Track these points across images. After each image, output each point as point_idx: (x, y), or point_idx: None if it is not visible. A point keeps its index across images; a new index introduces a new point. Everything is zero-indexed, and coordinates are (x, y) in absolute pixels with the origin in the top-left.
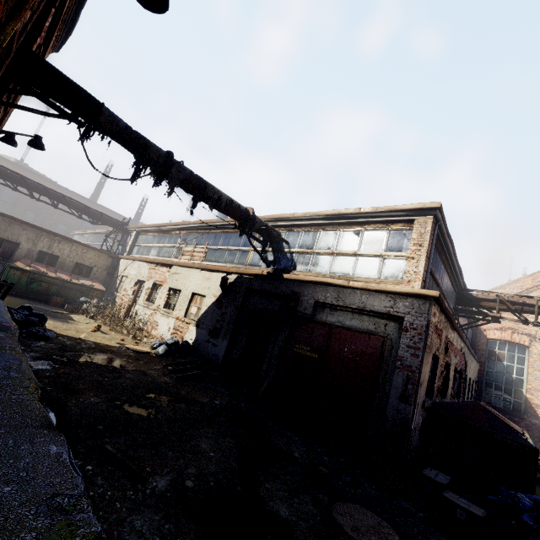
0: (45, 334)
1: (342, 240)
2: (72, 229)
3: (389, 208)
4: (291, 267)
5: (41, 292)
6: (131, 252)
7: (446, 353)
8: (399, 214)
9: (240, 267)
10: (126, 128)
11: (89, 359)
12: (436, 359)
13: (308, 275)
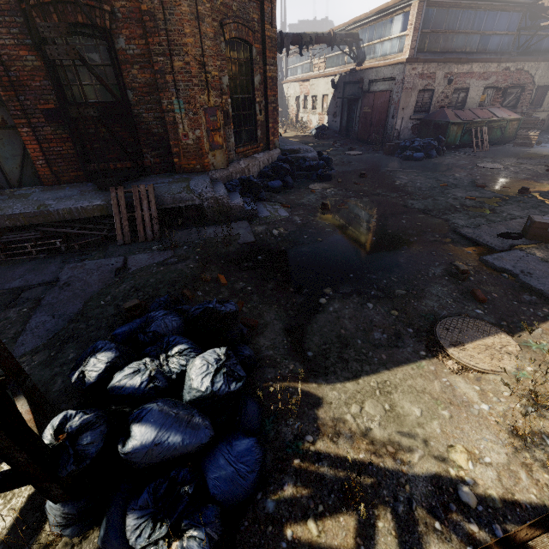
0: None
1: (384, 30)
2: None
3: None
4: (364, 59)
5: None
6: (287, 76)
7: (451, 83)
8: (405, 2)
9: (341, 68)
10: None
11: None
12: (433, 91)
13: (369, 63)
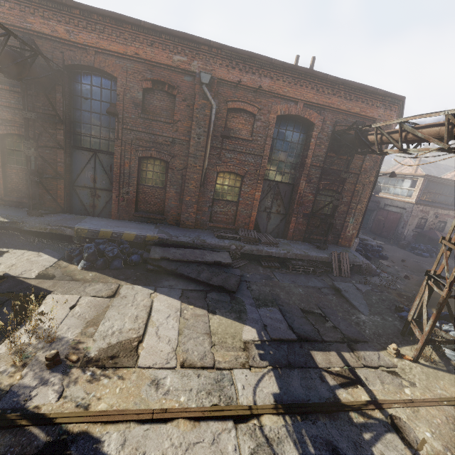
0: None
1: (397, 183)
2: None
3: (411, 174)
4: (379, 191)
5: None
6: None
7: (437, 218)
8: (414, 176)
9: None
10: None
11: None
12: (427, 219)
13: (384, 194)
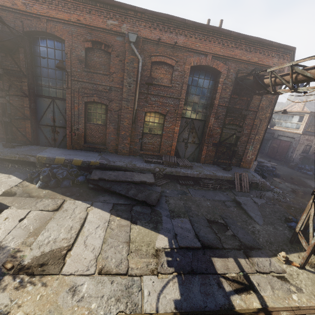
0: None
1: (288, 118)
2: None
3: (299, 112)
4: (274, 125)
5: None
6: None
7: None
8: (301, 113)
9: None
10: None
11: None
12: (311, 146)
13: (278, 128)
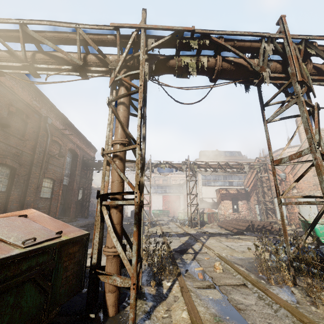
0: None
1: None
2: None
3: None
4: None
5: None
6: None
7: None
8: None
9: None
10: None
11: None
12: None
13: None
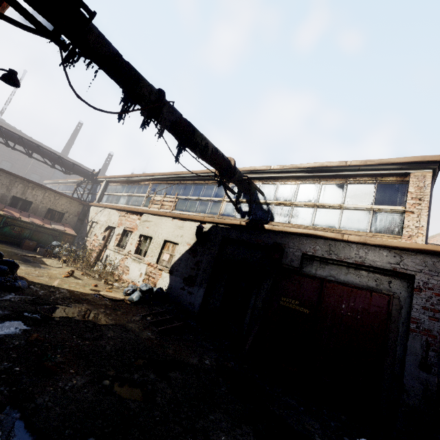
0: (15, 284)
1: (324, 193)
2: (45, 178)
3: (380, 161)
4: (268, 218)
5: (14, 236)
6: (100, 200)
7: None
8: (391, 168)
9: (213, 217)
10: (116, 55)
11: (64, 313)
12: None
13: (289, 226)
